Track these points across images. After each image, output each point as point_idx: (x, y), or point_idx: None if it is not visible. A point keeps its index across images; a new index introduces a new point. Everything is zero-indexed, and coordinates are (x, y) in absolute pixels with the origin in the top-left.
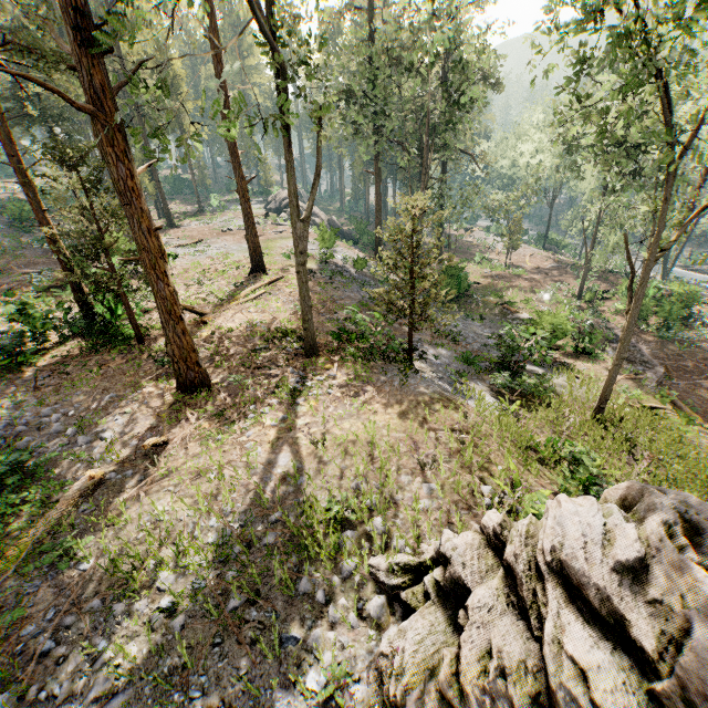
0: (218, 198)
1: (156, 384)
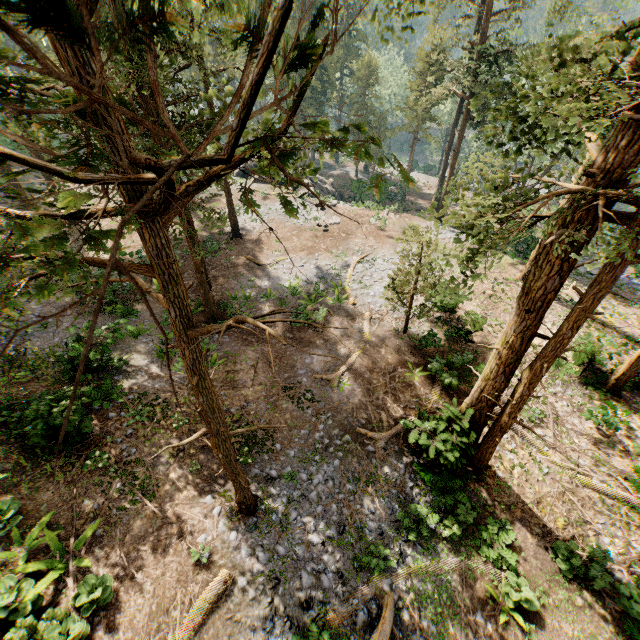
0: None
1: None
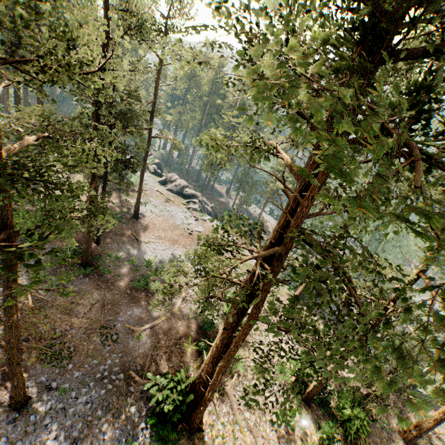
0: (138, 177)
1: (397, 444)
